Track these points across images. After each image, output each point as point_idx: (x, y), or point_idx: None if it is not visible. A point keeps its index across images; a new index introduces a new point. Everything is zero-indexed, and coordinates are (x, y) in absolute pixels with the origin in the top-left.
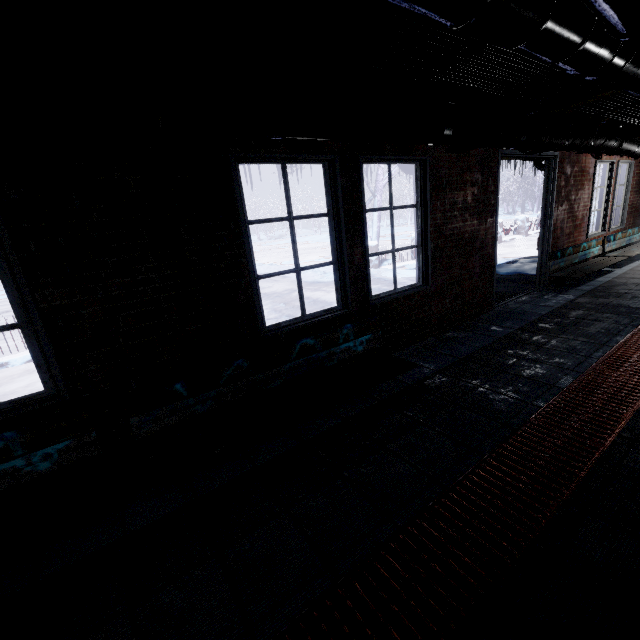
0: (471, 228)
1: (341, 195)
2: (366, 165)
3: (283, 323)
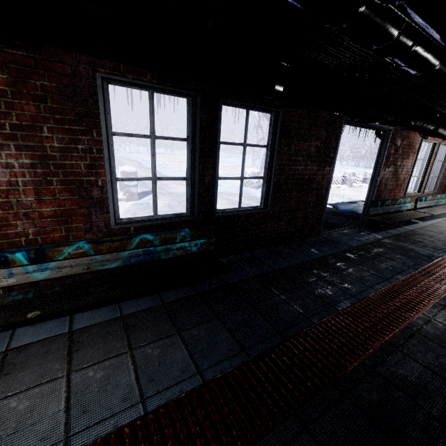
0: (311, 172)
1: (199, 126)
2: (235, 108)
3: (135, 218)
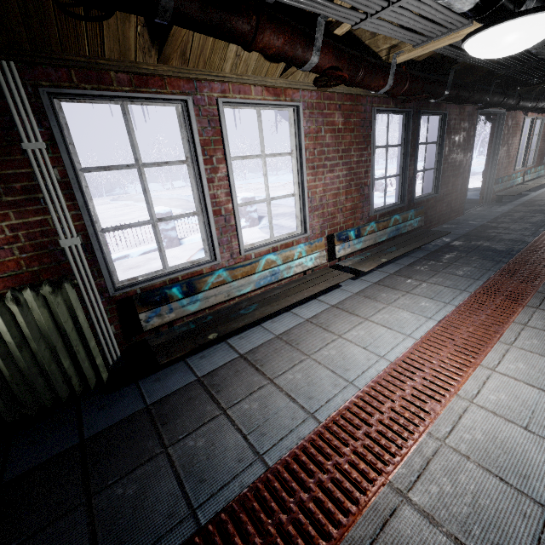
0: (460, 159)
1: (411, 134)
2: None
3: (377, 209)
